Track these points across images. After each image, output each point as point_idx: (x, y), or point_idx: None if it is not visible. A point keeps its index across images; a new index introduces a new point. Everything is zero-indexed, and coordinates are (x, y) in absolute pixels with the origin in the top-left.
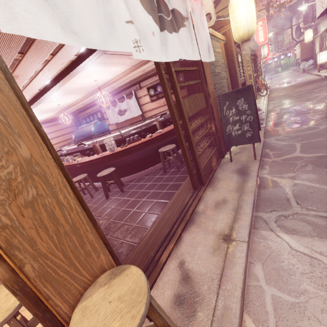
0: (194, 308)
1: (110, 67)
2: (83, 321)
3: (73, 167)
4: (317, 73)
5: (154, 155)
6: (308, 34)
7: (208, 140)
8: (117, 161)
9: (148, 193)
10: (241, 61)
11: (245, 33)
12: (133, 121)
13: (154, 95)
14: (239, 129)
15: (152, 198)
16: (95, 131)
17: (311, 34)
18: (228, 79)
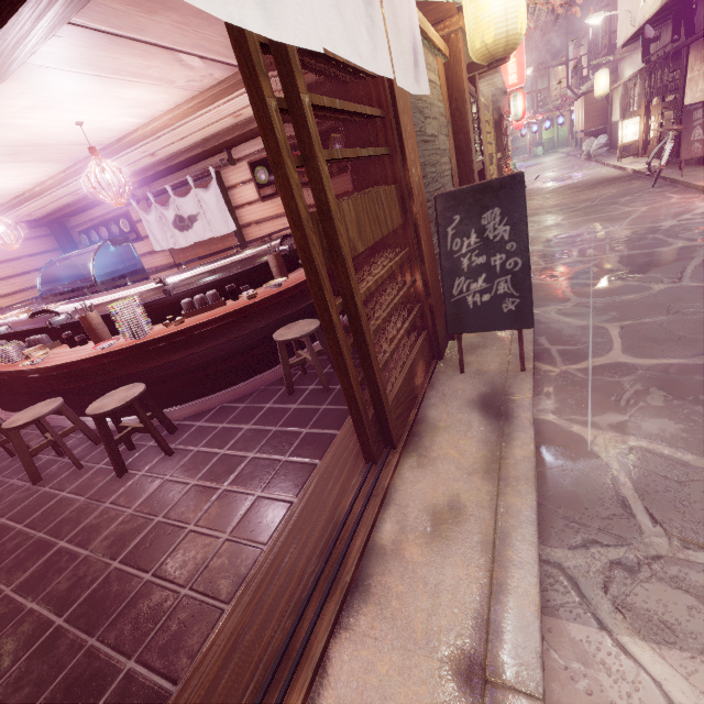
0: None
1: (118, 83)
2: None
3: (19, 378)
4: (617, 164)
5: (262, 345)
6: (602, 80)
7: (405, 316)
8: (151, 366)
9: (241, 463)
10: (478, 117)
11: (499, 39)
12: (215, 246)
13: (268, 183)
14: (485, 290)
15: (247, 483)
16: (115, 266)
17: (608, 80)
18: (452, 158)
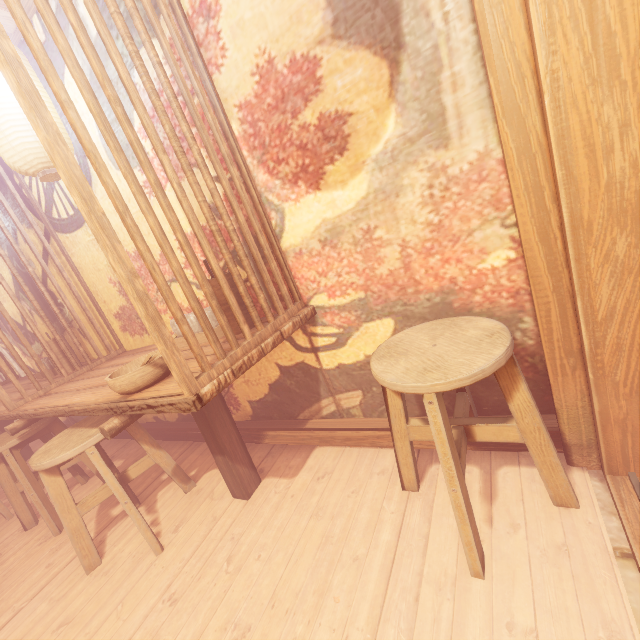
0: None
1: None
2: None
3: None
4: None
5: None
6: None
7: None
8: None
9: None
10: None
11: None
12: None
13: None
14: None
15: None
16: None
17: None
18: None
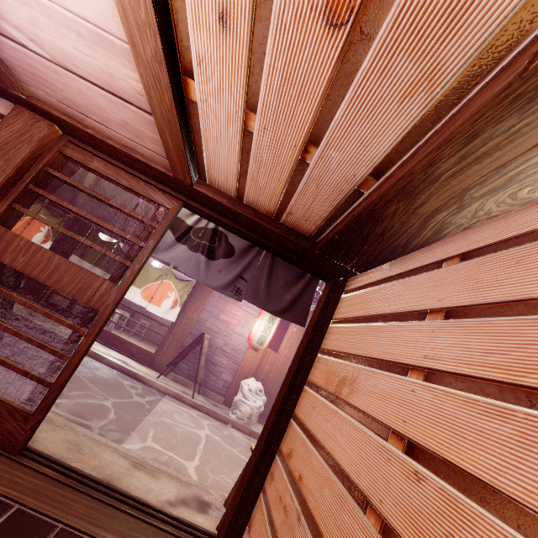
0: (204, 501)
1: None
2: None
3: None
4: None
5: None
6: None
7: None
8: None
9: None
10: None
11: None
12: None
13: None
14: None
15: None
16: None
17: None
18: None
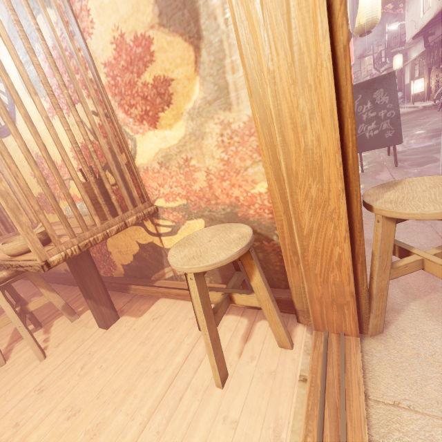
0: None
1: None
2: (406, 204)
3: None
4: (412, 105)
5: None
6: (398, 60)
7: None
8: None
9: None
10: None
11: (368, 21)
12: None
13: None
14: (375, 128)
15: None
16: None
17: (401, 60)
18: None
